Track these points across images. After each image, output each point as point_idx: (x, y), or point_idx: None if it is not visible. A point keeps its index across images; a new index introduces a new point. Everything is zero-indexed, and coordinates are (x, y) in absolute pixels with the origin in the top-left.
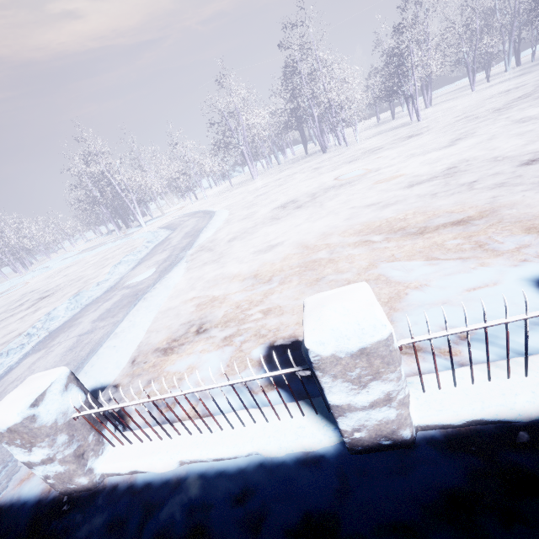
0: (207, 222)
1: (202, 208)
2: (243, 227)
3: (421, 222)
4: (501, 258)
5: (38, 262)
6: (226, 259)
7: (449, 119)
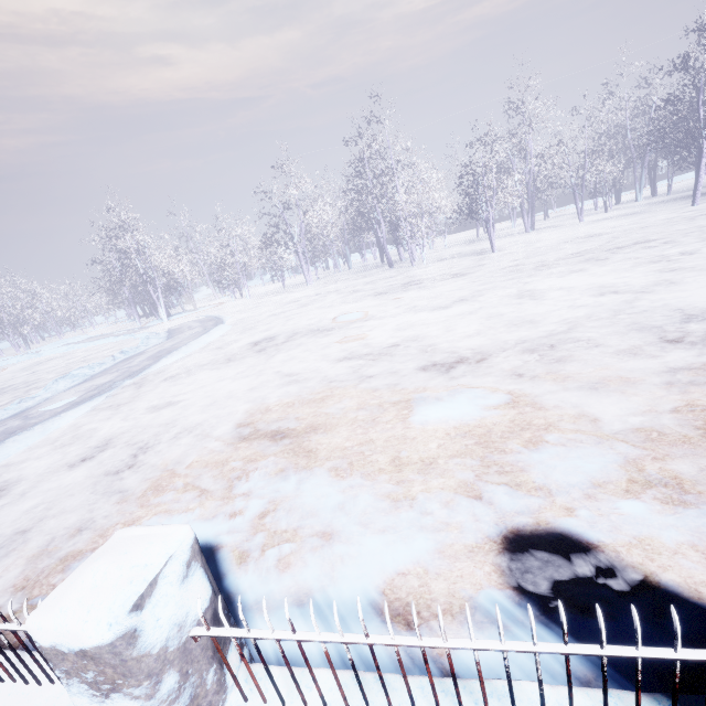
0: (190, 341)
1: (228, 313)
2: (201, 362)
3: (267, 421)
4: (215, 505)
5: (51, 338)
6: (127, 407)
7: (508, 260)
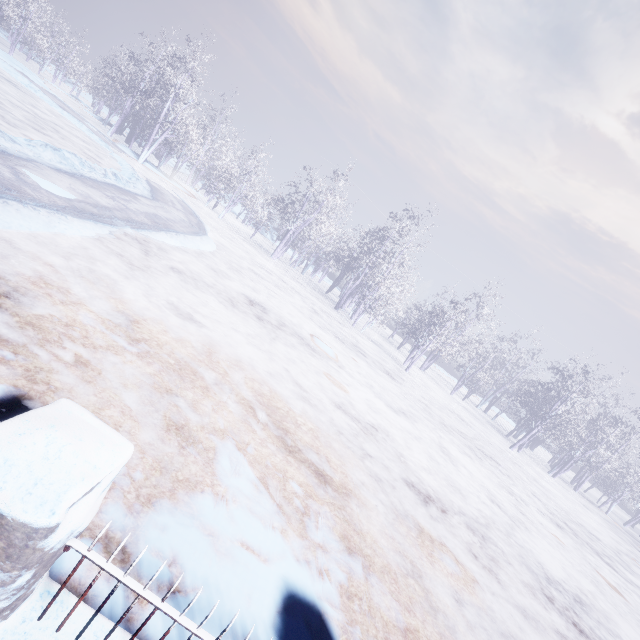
0: (186, 232)
1: (205, 219)
2: (202, 275)
3: (303, 443)
4: (299, 542)
5: None
6: (142, 276)
7: (419, 393)
